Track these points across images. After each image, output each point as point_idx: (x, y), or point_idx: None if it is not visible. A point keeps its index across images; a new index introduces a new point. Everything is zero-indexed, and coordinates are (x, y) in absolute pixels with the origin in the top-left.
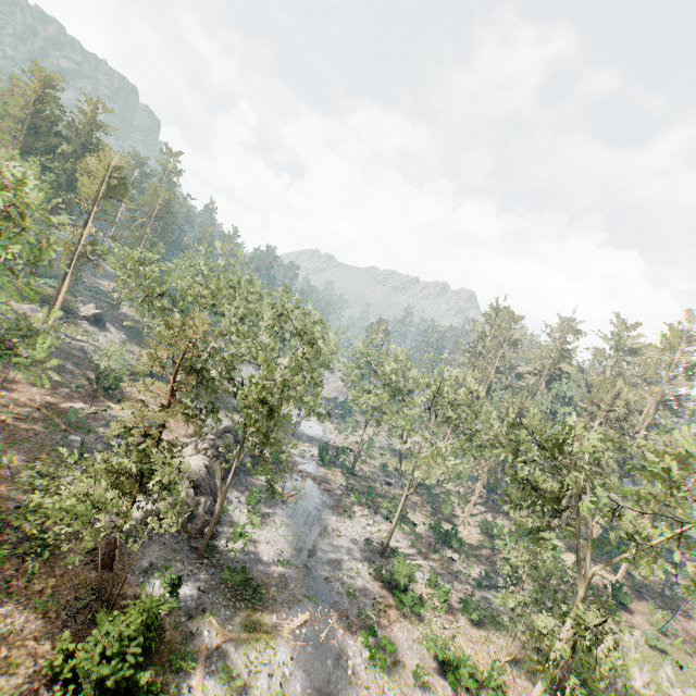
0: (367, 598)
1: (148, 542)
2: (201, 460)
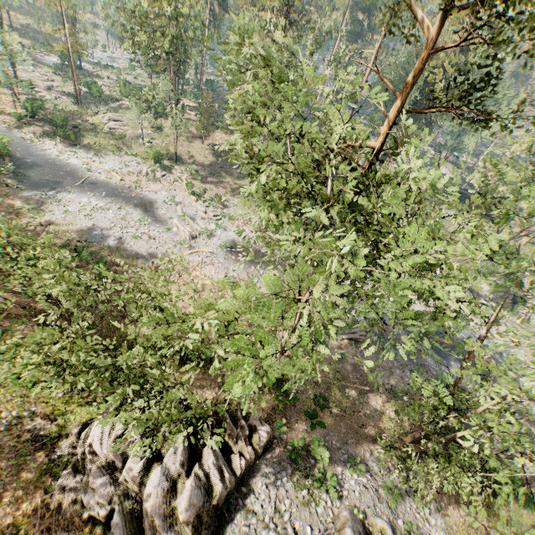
0: None
1: None
2: None
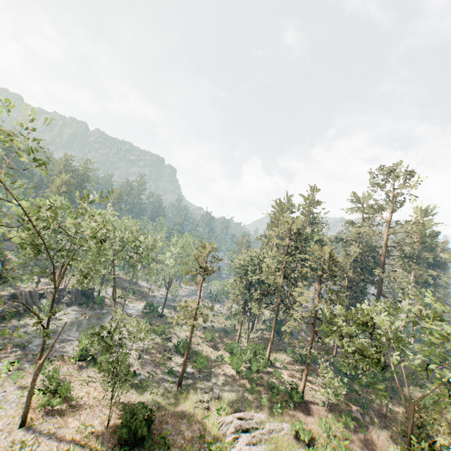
0: (58, 354)
1: None
2: (30, 288)
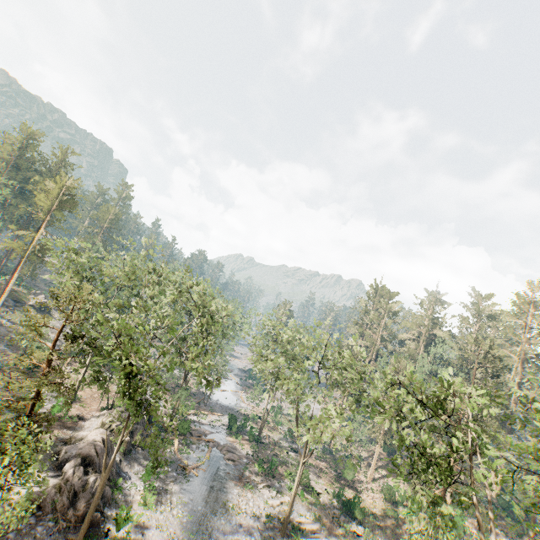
0: None
1: (14, 536)
2: (100, 434)
